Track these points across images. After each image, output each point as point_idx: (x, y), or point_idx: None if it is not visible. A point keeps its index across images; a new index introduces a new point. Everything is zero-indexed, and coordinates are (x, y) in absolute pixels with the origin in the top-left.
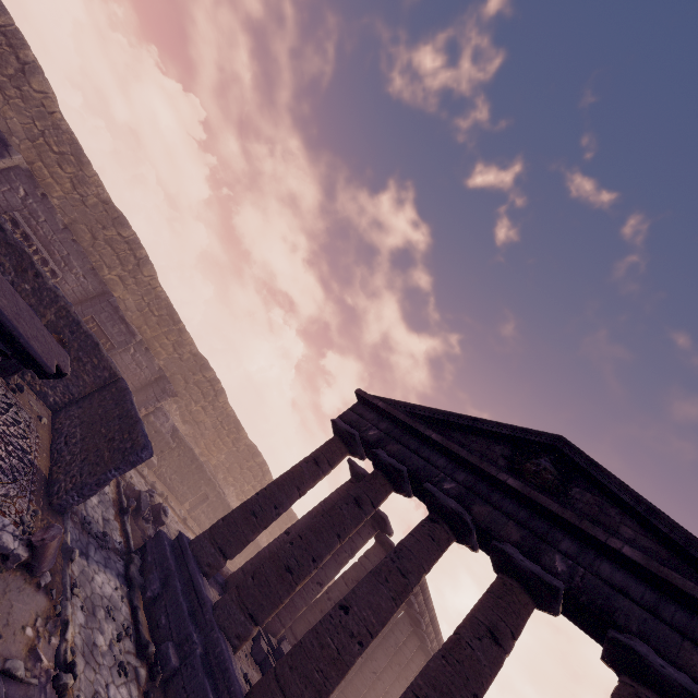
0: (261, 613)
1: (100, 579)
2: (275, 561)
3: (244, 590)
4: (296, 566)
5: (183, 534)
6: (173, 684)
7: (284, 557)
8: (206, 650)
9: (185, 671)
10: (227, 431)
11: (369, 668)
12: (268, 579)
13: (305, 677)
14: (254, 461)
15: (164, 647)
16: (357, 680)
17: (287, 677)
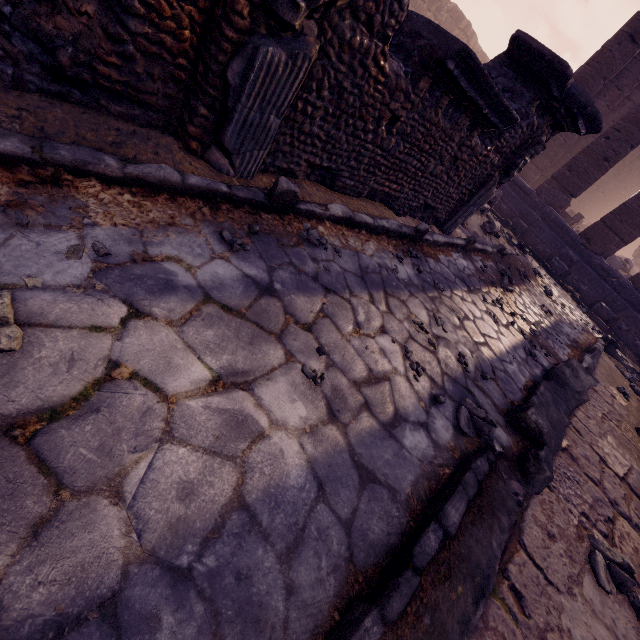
0: (578, 192)
1: None
2: (591, 156)
3: (564, 181)
4: (612, 156)
5: None
6: (527, 236)
7: (600, 152)
8: (542, 218)
9: (534, 230)
10: (427, 4)
11: (597, 190)
12: (586, 170)
13: (634, 225)
14: (457, 29)
15: (514, 220)
16: (584, 199)
17: (617, 227)
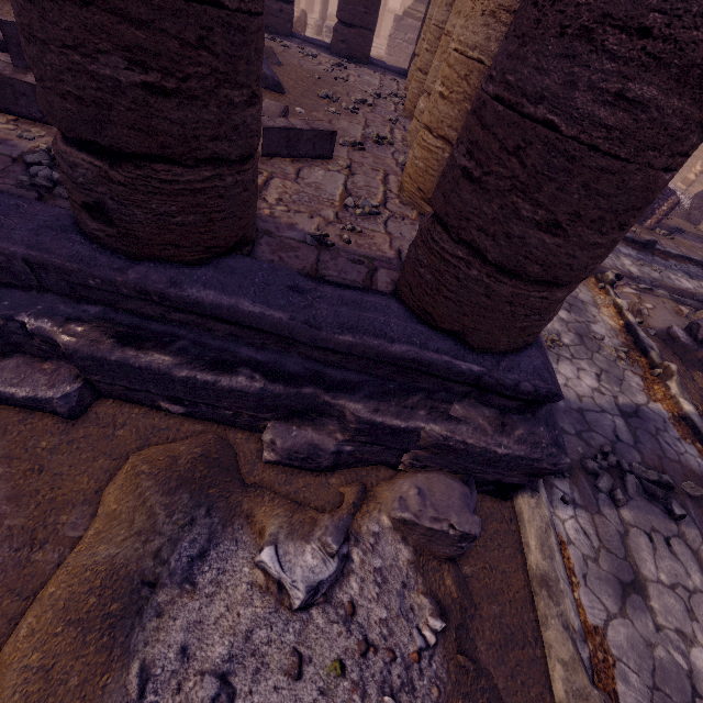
0: None
1: (584, 383)
2: None
3: None
4: None
5: (553, 379)
6: None
7: None
8: None
9: None
10: None
11: None
12: None
13: None
14: None
15: None
16: None
17: None
